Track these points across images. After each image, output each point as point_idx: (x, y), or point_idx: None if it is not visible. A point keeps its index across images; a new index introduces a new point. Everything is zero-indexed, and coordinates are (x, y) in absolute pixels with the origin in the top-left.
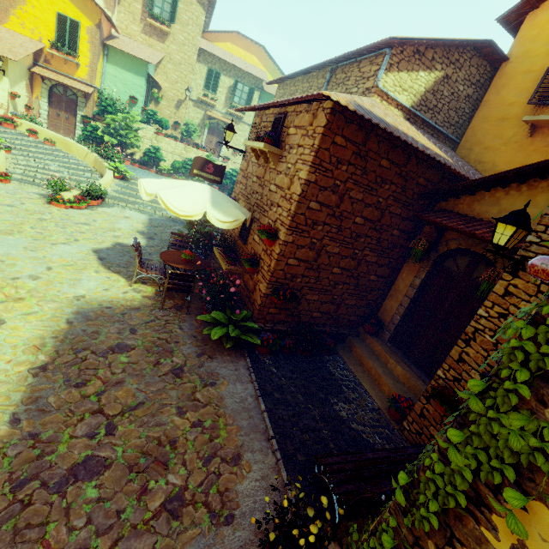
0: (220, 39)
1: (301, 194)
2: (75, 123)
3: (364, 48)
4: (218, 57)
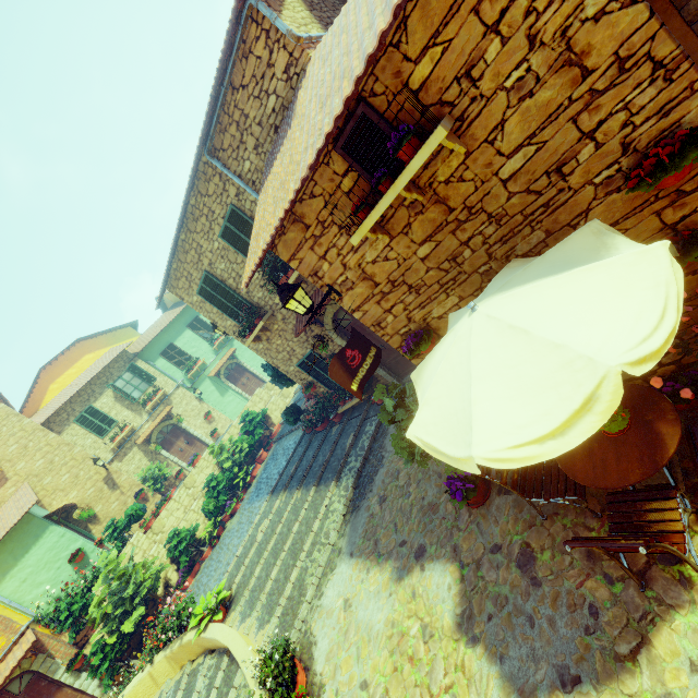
0: (40, 398)
1: (650, 8)
2: (72, 691)
3: (226, 44)
4: (66, 402)
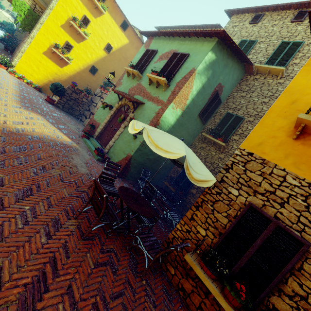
0: None
1: None
2: None
3: None
4: None
